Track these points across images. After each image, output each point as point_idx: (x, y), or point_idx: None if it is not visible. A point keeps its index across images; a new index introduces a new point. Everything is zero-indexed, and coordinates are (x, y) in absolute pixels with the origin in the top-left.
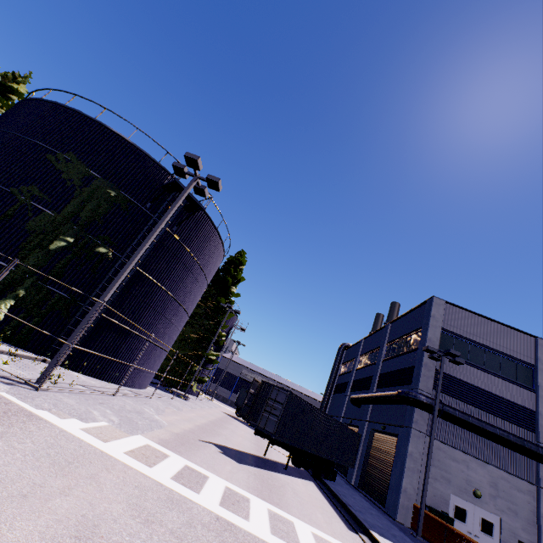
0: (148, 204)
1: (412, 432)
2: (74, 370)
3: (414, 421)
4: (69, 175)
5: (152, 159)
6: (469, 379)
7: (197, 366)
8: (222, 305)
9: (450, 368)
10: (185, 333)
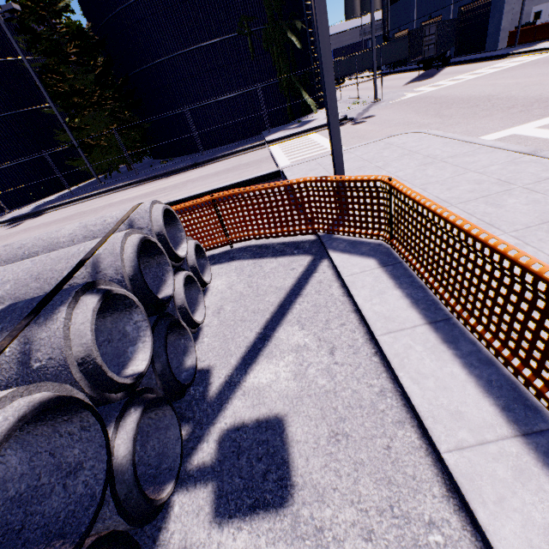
0: None
1: None
2: (323, 109)
3: None
4: None
5: None
6: None
7: None
8: None
9: None
10: None
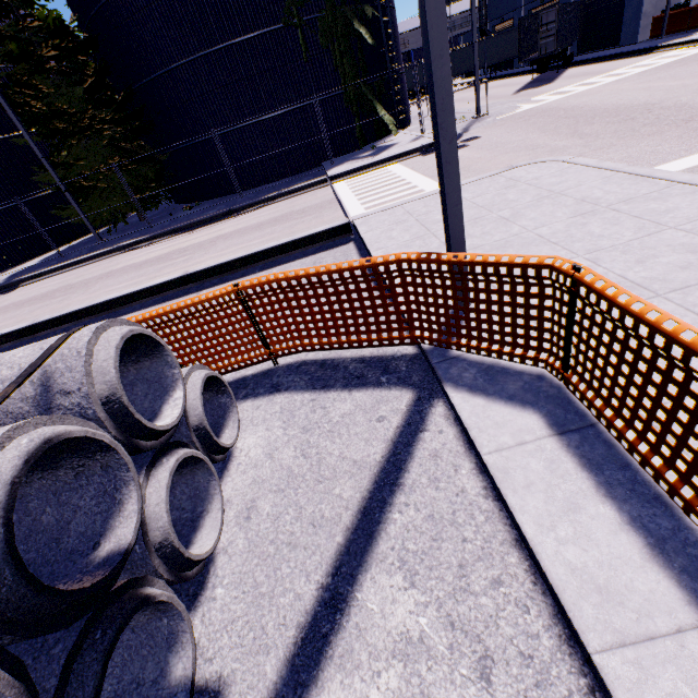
0: None
1: None
2: (405, 129)
3: None
4: None
5: None
6: None
7: None
8: None
9: None
10: None
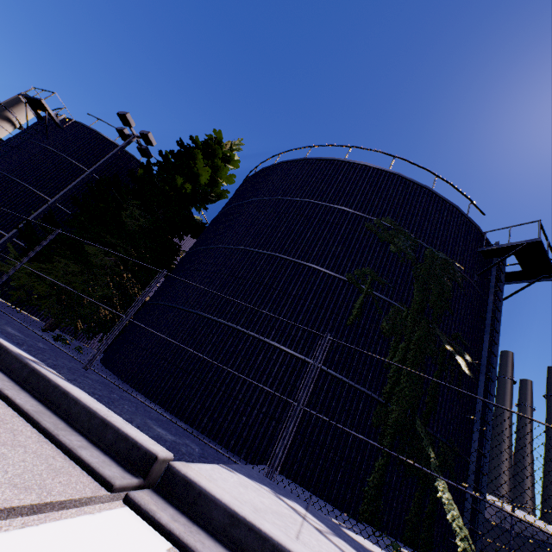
0: (475, 277)
1: None
2: None
3: None
4: (398, 247)
5: (462, 214)
6: None
7: None
8: None
9: None
10: None
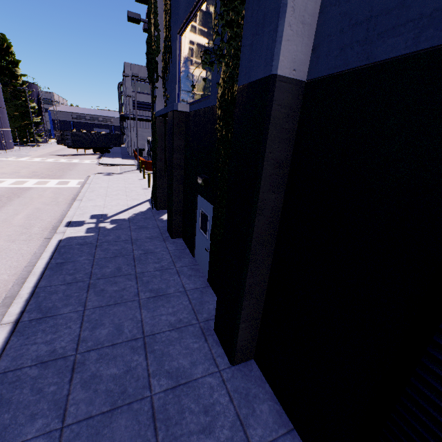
0: None
1: (129, 128)
2: None
3: (128, 124)
4: None
5: None
6: (147, 101)
7: (32, 129)
8: (19, 88)
9: (139, 98)
10: (10, 114)
